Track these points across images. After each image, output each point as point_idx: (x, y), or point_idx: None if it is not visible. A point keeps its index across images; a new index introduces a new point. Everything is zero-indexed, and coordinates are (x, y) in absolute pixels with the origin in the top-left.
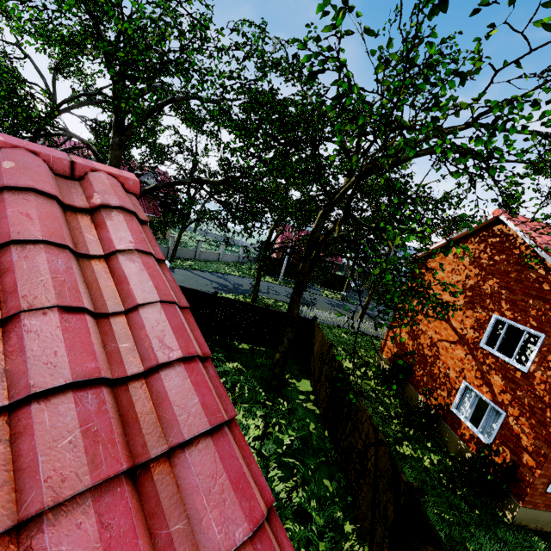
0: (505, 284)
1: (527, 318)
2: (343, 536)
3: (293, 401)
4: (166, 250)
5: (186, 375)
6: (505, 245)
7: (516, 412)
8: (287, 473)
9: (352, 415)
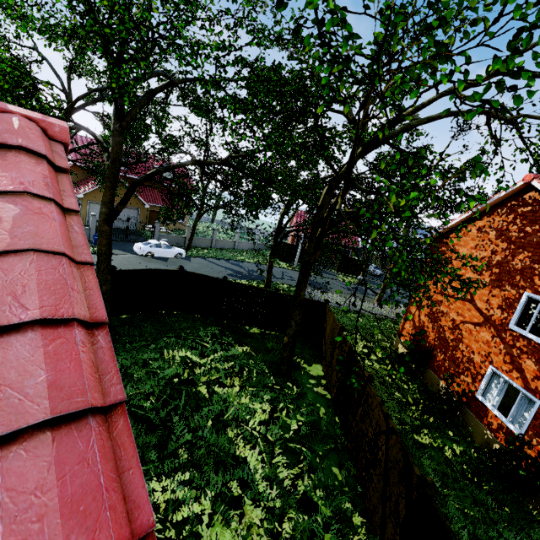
0: (539, 258)
1: None
2: (351, 529)
3: (303, 386)
4: (183, 239)
5: (39, 343)
6: (538, 214)
7: None
8: (294, 460)
9: (362, 401)
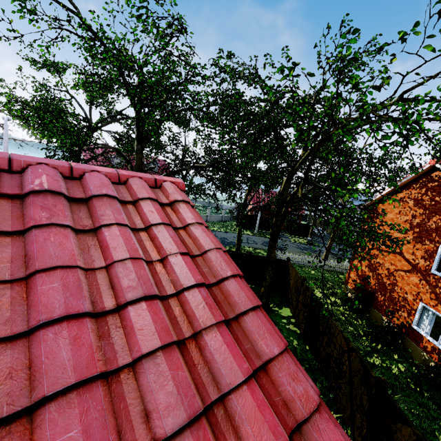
0: None
1: None
2: None
3: (278, 324)
4: None
5: (236, 283)
6: None
7: None
8: None
9: (327, 331)
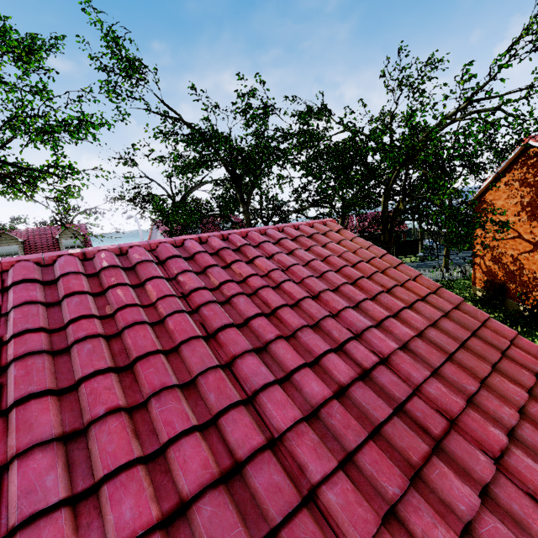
0: None
1: None
2: None
3: None
4: None
5: (389, 256)
6: None
7: None
8: None
9: None
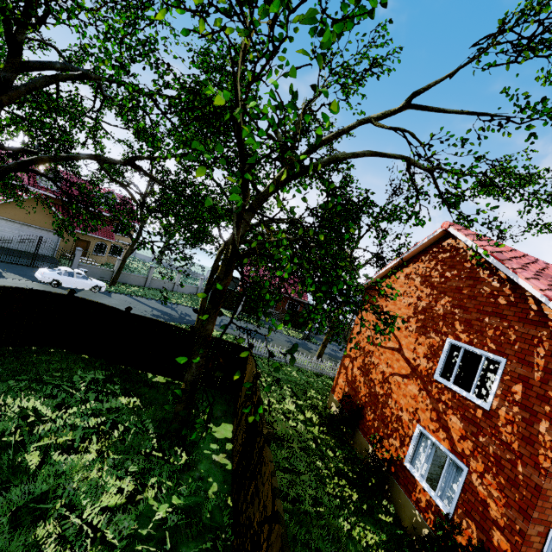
0: (458, 302)
1: (484, 340)
2: None
3: (197, 452)
4: (110, 273)
5: None
6: (456, 260)
7: (480, 467)
8: None
9: (257, 471)
